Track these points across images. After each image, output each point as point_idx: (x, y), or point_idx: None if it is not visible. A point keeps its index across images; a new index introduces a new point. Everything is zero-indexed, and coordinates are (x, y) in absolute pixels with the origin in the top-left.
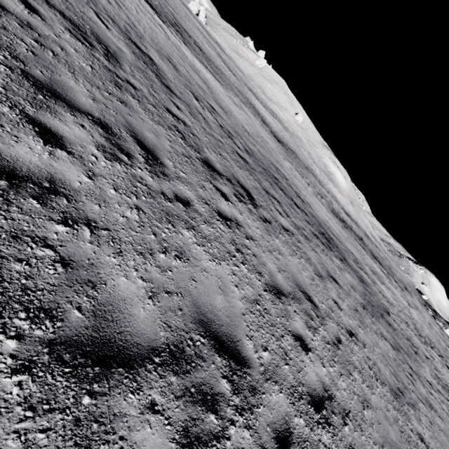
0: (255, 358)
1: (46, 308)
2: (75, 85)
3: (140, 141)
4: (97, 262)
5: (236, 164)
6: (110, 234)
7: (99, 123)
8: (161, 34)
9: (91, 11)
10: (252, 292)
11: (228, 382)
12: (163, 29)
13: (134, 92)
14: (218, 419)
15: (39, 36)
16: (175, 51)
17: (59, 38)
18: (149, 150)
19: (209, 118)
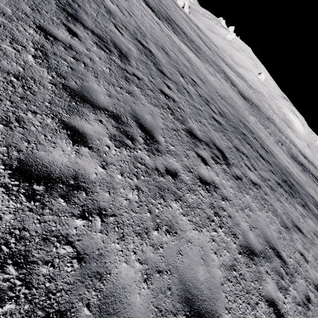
0: None
1: (62, 310)
2: (97, 87)
3: (141, 124)
4: (105, 251)
5: (212, 128)
6: (116, 220)
7: (113, 115)
8: (158, 29)
9: (111, 24)
10: (229, 257)
11: None
12: (159, 25)
13: (138, 82)
14: None
15: (76, 54)
16: (167, 40)
17: (89, 51)
18: (147, 131)
19: (191, 90)
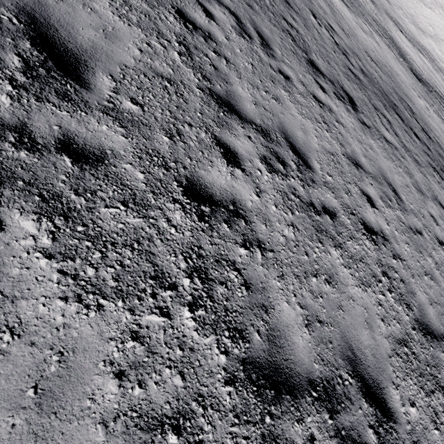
0: (319, 173)
1: (207, 78)
2: None
3: (258, 32)
4: (229, 75)
5: (343, 75)
6: (235, 68)
7: (233, 14)
8: None
9: None
10: (330, 148)
11: (295, 165)
12: None
13: (258, 1)
14: (284, 170)
15: None
16: None
17: None
18: (264, 39)
19: (324, 34)
